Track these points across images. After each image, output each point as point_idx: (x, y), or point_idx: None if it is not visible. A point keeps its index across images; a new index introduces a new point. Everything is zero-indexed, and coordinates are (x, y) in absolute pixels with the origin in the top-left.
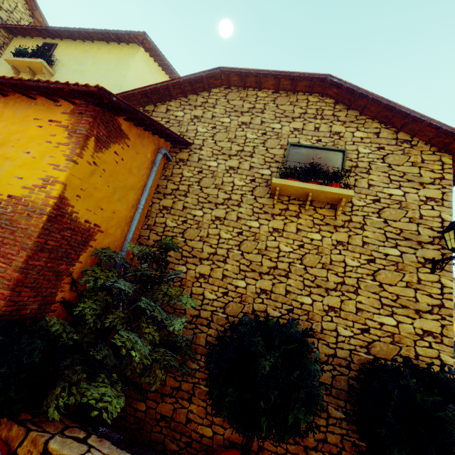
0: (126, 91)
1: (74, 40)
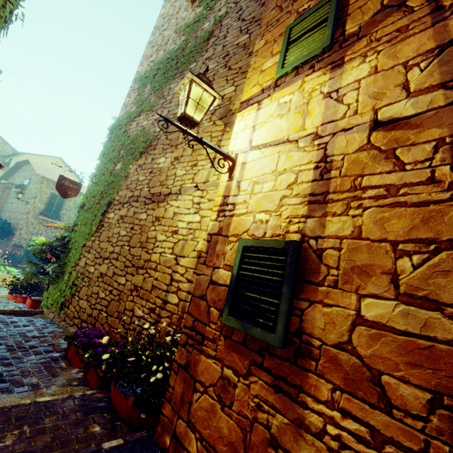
0: (5, 173)
1: (15, 156)
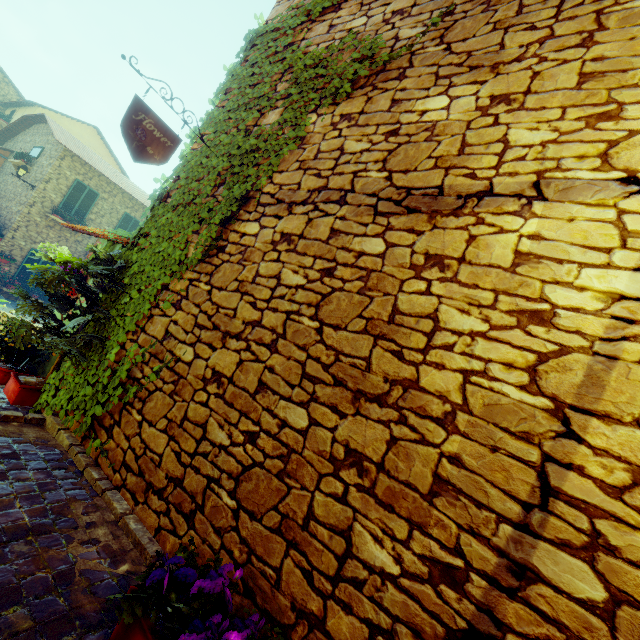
0: (1, 130)
1: (22, 107)
